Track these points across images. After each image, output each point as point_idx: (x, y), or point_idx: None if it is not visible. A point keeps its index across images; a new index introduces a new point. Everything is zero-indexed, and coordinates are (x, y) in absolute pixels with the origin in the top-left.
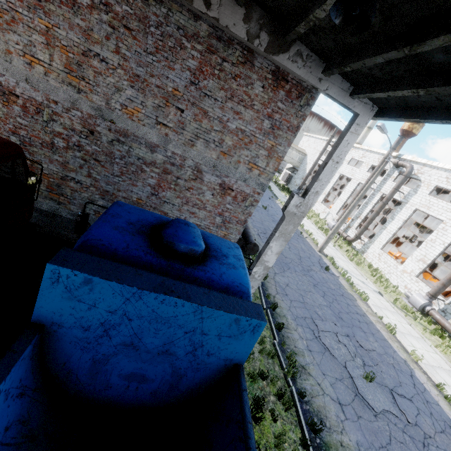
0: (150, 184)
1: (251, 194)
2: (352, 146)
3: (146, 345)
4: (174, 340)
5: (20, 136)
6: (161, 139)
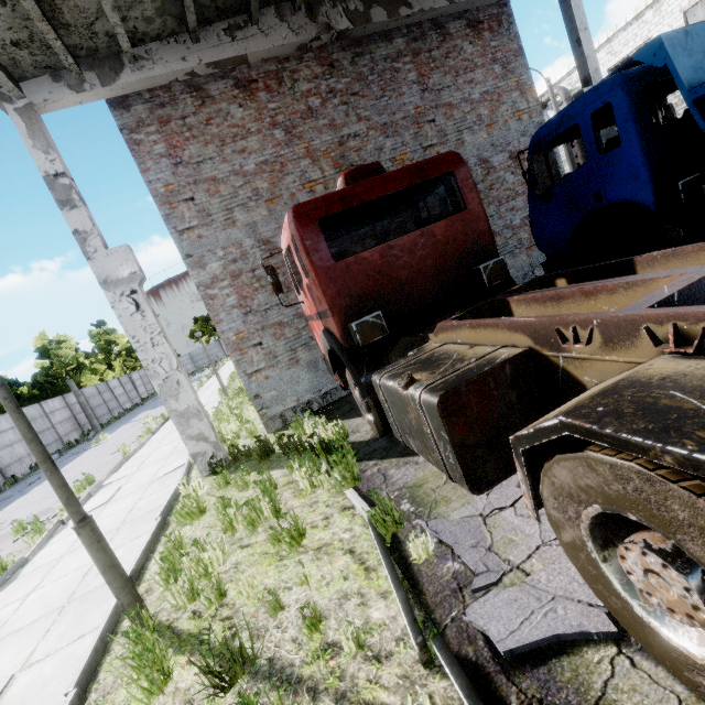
0: None
1: None
2: (582, 5)
3: None
4: None
5: None
6: None
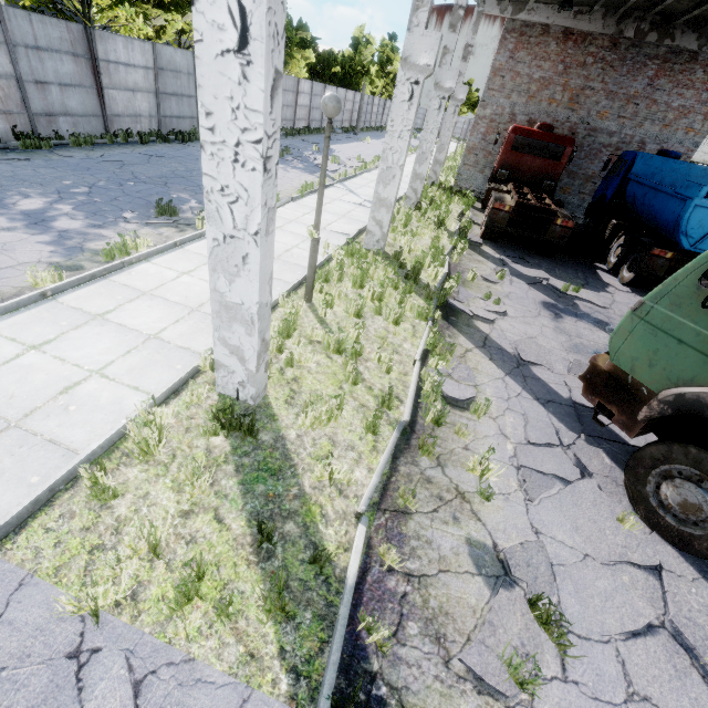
0: (603, 161)
1: (685, 153)
2: None
3: (665, 183)
4: (676, 180)
5: (530, 147)
6: (618, 128)
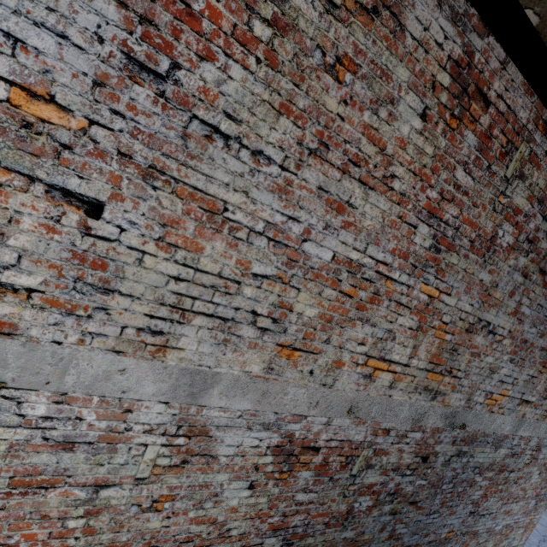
0: (473, 499)
1: None
2: None
3: None
4: None
5: (286, 529)
6: (513, 425)
